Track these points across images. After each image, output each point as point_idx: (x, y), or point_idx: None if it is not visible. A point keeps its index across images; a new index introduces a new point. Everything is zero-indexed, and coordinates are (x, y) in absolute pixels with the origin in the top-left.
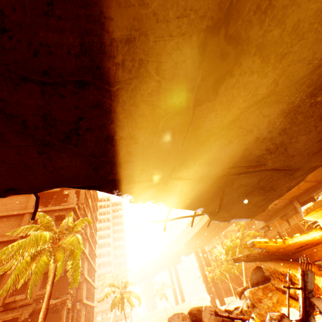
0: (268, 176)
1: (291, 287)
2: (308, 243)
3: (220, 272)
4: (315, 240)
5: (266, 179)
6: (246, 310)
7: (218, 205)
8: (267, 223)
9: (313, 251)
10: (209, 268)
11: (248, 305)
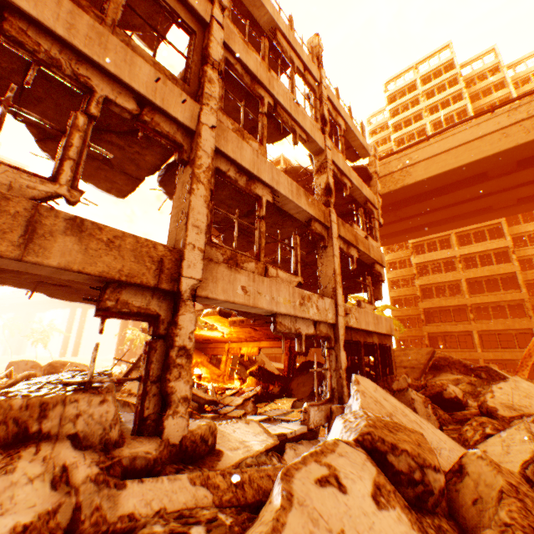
0: (86, 291)
1: (122, 360)
2: (213, 338)
3: (145, 337)
4: (218, 338)
5: (86, 291)
6: (117, 375)
7: (46, 292)
8: (205, 308)
9: (217, 346)
10: (133, 329)
11: (122, 372)
